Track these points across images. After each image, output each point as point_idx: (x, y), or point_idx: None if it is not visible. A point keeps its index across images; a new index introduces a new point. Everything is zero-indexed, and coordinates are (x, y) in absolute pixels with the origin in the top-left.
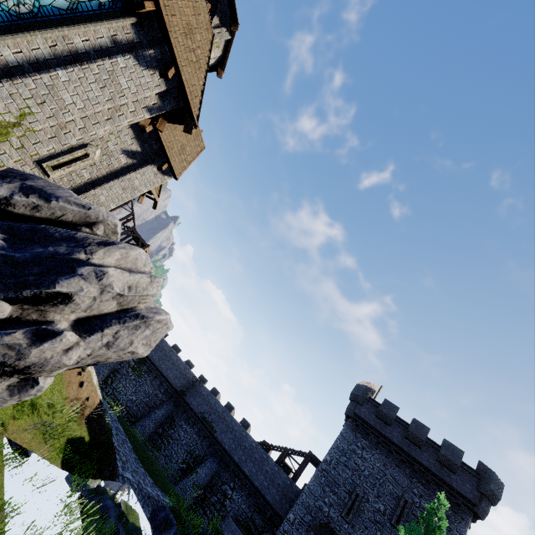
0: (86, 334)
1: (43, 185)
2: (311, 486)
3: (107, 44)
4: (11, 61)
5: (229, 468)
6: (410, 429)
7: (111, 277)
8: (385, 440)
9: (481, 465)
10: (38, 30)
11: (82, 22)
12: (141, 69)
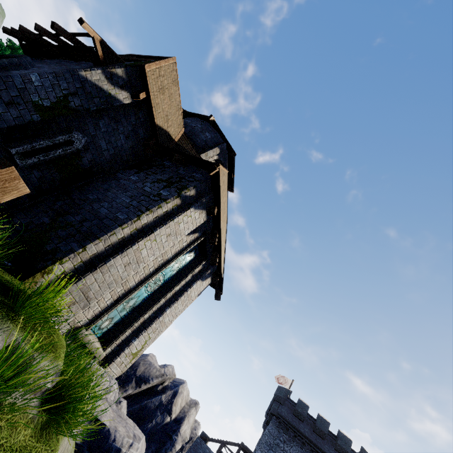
0: None
1: (143, 370)
2: None
3: (189, 279)
4: (146, 317)
5: None
6: (317, 424)
7: (186, 430)
8: (300, 434)
9: (363, 450)
10: (163, 297)
11: (181, 277)
12: (202, 282)
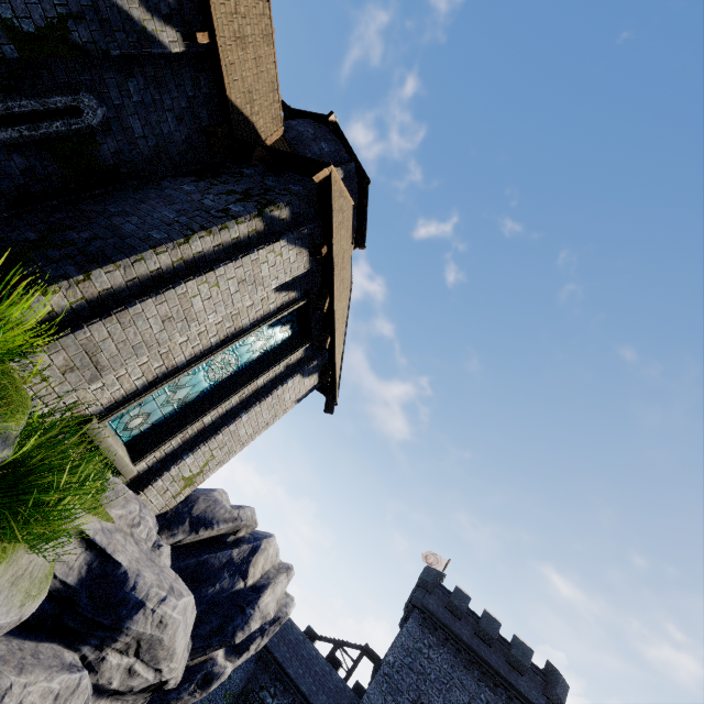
0: (236, 657)
1: (204, 508)
2: (371, 694)
3: (281, 371)
4: (207, 422)
5: (269, 669)
6: (481, 624)
7: (269, 603)
8: (455, 636)
9: (549, 665)
10: (235, 392)
11: (267, 365)
12: (303, 379)
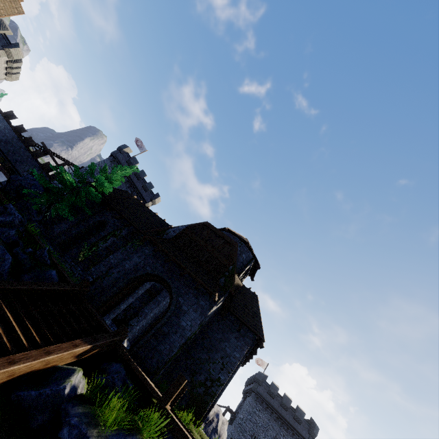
0: None
1: None
2: (233, 432)
3: None
4: None
5: None
6: (283, 401)
7: None
8: (271, 406)
9: (312, 419)
10: None
11: None
12: None
